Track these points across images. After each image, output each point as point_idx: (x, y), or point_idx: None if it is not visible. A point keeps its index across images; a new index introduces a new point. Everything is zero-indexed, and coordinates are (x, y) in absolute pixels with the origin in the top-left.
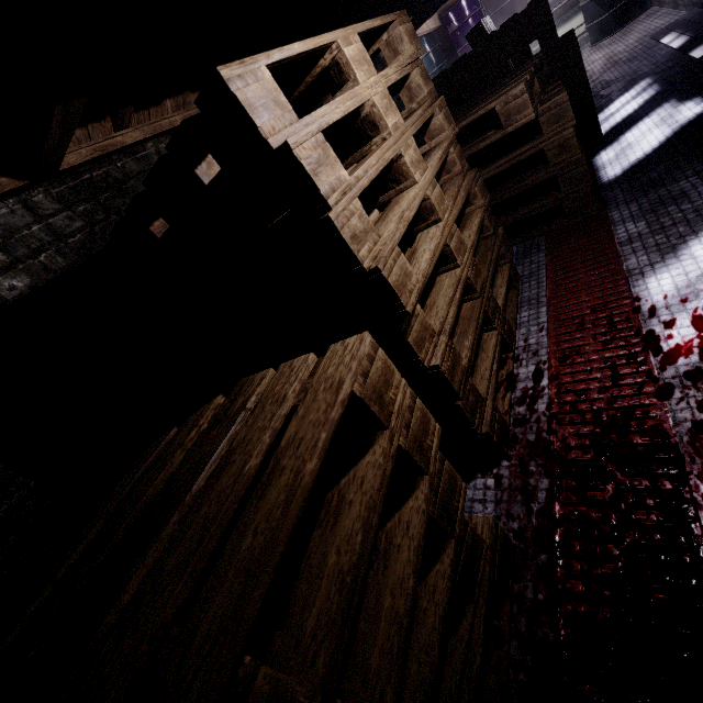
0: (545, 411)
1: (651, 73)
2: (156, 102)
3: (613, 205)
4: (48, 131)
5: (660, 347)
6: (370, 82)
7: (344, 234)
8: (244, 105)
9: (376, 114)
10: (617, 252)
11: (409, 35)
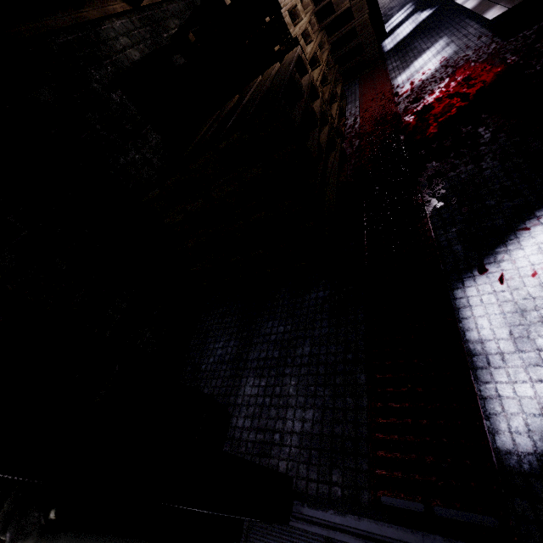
0: (358, 126)
1: (412, 0)
2: None
3: (388, 59)
4: None
5: (399, 94)
6: None
7: (285, 20)
8: None
9: None
10: (388, 74)
11: None
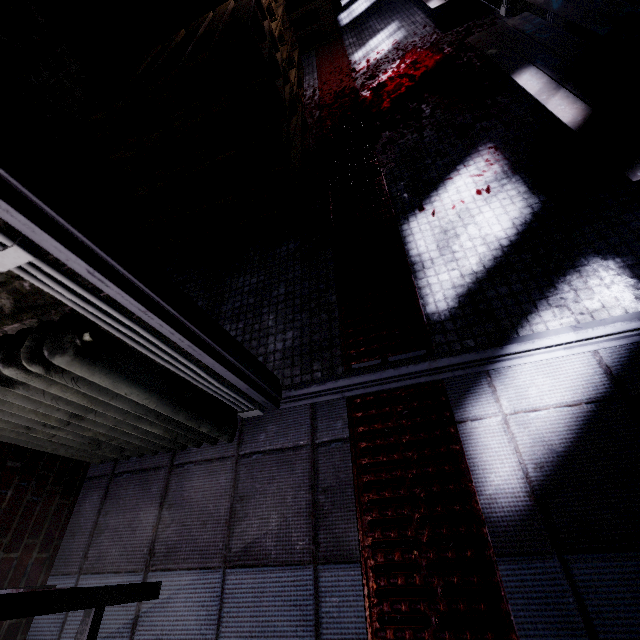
0: (318, 98)
1: None
2: None
3: (345, 34)
4: None
5: (356, 70)
6: None
7: None
8: None
9: None
10: (345, 49)
11: None
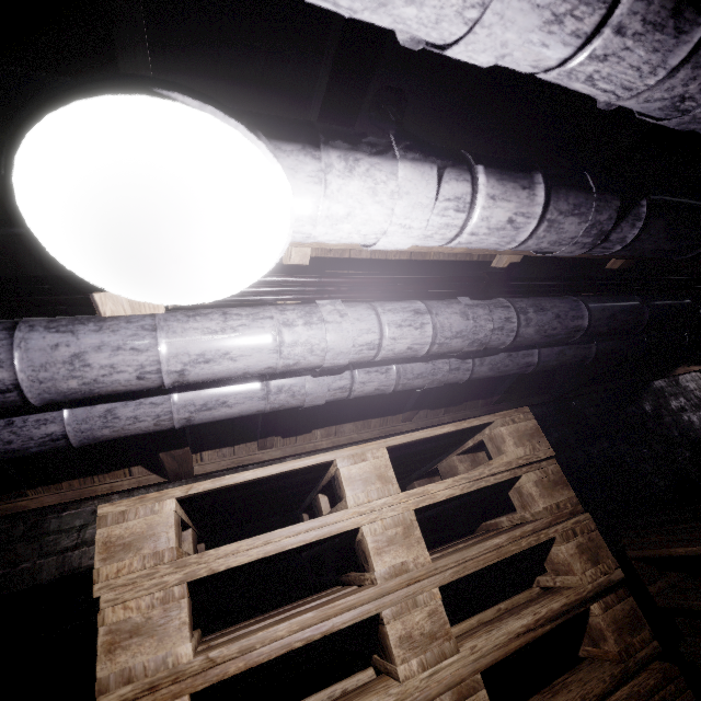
0: None
1: None
2: (306, 432)
3: None
4: (164, 462)
5: None
6: (373, 505)
7: None
8: (97, 543)
9: (366, 546)
10: None
11: (518, 435)
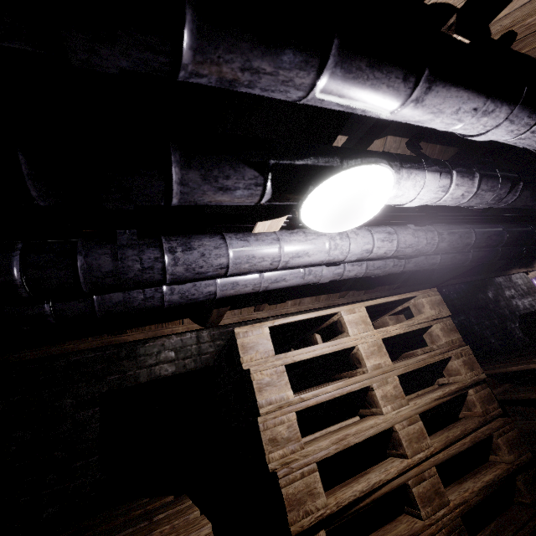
0: None
1: None
2: (282, 302)
3: None
4: (211, 315)
5: None
6: (362, 335)
7: (264, 435)
8: (239, 346)
9: (360, 355)
10: None
11: (432, 303)
